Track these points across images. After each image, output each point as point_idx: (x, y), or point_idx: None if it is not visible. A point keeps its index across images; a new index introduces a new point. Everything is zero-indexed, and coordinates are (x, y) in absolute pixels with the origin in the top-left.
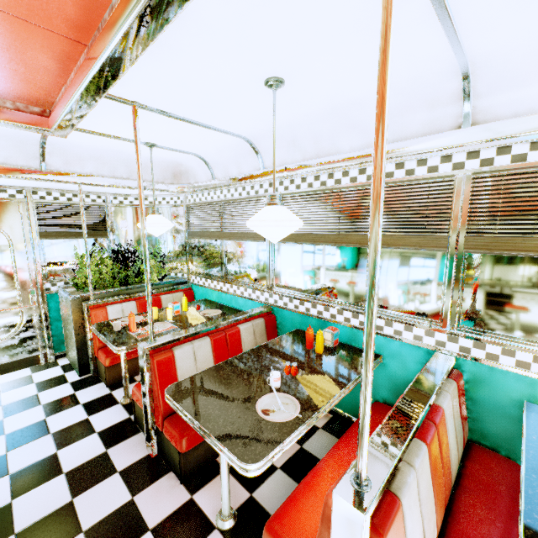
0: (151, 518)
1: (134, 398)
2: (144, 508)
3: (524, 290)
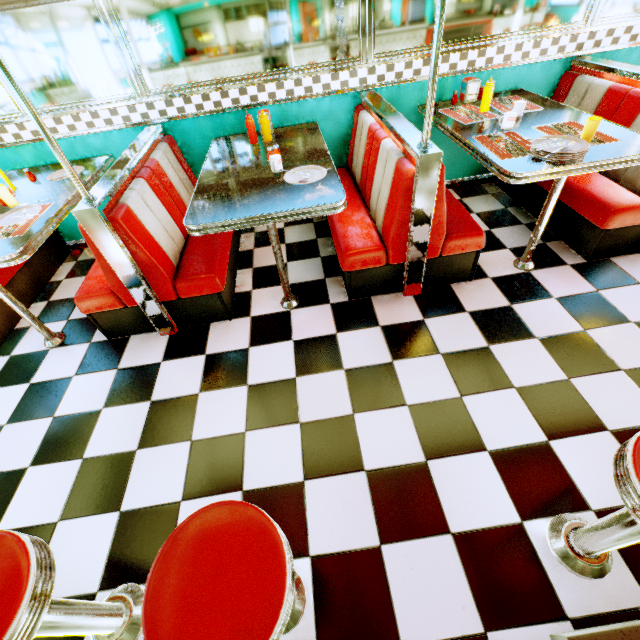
0: (240, 345)
1: (94, 309)
2: (226, 349)
3: None
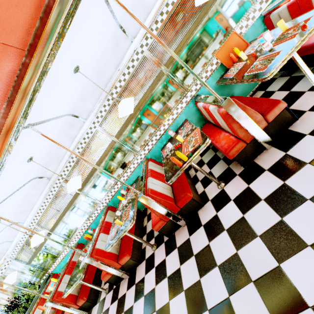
0: None
1: None
2: None
3: (96, 186)
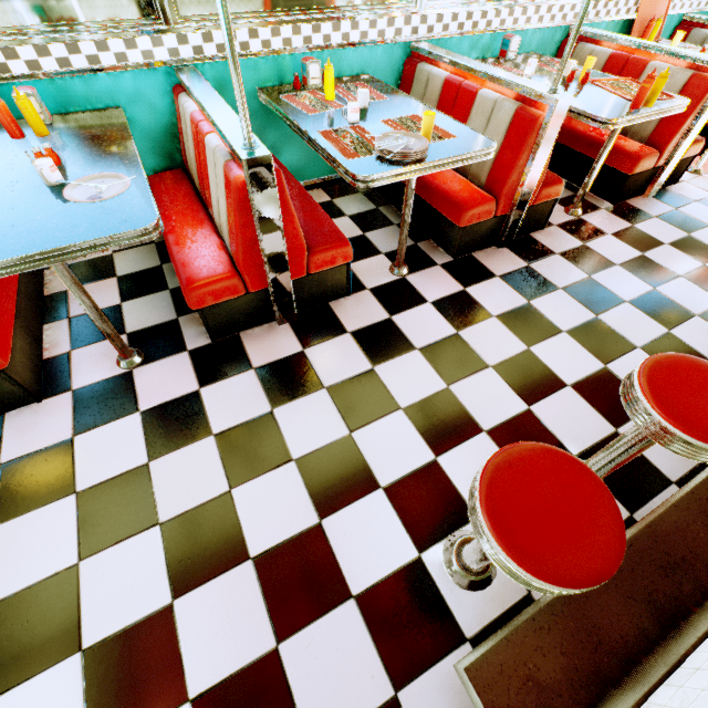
0: (58, 436)
1: None
2: (35, 447)
3: None
